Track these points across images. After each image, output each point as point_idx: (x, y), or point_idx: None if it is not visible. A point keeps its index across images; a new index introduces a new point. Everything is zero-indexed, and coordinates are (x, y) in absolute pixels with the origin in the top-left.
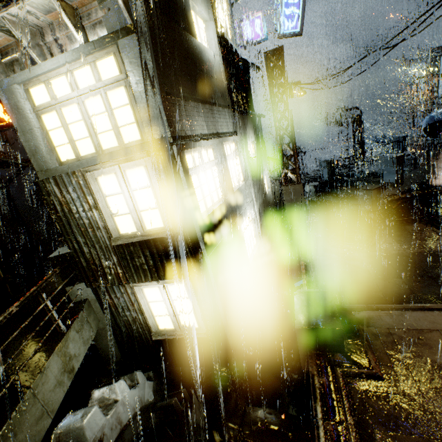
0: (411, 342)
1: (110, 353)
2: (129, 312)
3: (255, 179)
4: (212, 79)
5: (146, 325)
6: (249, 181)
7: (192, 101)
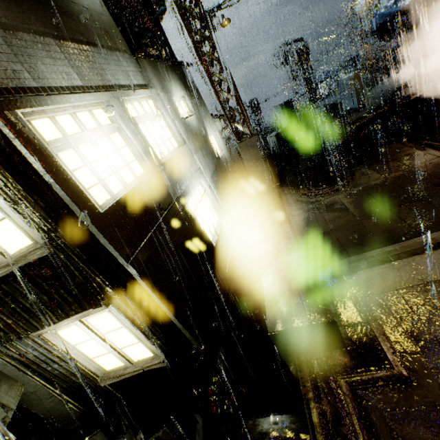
0: (434, 303)
1: (60, 414)
2: (56, 364)
3: (196, 142)
4: (75, 7)
5: (87, 372)
6: (188, 146)
7: (28, 33)
